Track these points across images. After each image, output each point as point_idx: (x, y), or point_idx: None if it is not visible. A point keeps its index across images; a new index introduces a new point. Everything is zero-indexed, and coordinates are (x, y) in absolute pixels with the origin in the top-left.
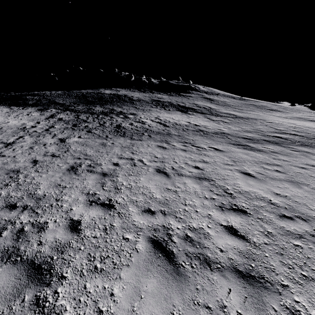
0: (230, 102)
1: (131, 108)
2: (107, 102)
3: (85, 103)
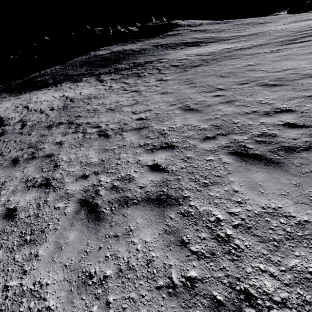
0: (220, 27)
1: (148, 57)
2: (119, 60)
3: (100, 67)
